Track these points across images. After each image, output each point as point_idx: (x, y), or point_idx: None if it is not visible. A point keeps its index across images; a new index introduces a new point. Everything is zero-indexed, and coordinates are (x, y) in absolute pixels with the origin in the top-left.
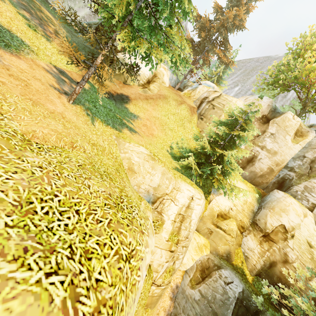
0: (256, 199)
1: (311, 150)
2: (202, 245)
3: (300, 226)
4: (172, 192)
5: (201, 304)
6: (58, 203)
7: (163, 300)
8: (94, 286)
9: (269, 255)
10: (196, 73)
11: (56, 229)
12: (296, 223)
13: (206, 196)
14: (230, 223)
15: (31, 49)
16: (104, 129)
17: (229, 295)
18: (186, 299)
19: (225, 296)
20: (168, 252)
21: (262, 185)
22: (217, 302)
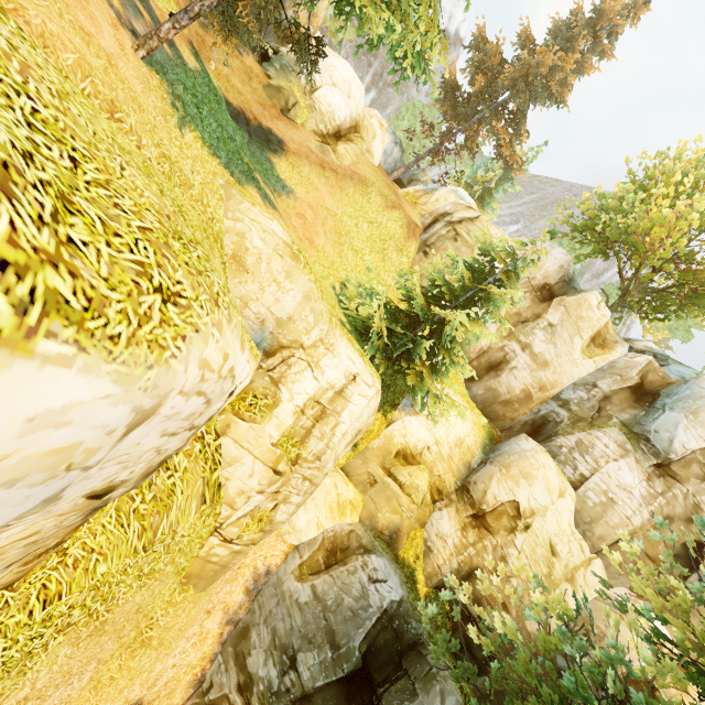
0: (483, 444)
1: (610, 377)
2: (347, 502)
3: (547, 513)
4: (315, 347)
5: (307, 612)
6: (31, 110)
7: (229, 591)
8: (59, 236)
9: (473, 554)
10: (443, 159)
11: (5, 118)
12: (541, 504)
13: (386, 409)
14: (417, 474)
15: None
16: (204, 155)
17: (371, 601)
18: (280, 600)
19: (363, 603)
20: (268, 471)
21: (503, 422)
22: (342, 612)
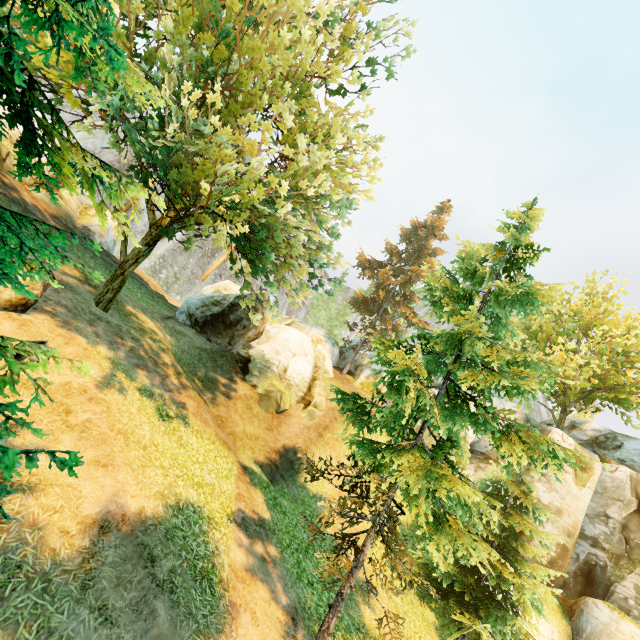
0: (565, 628)
1: (613, 504)
2: None
3: None
4: None
5: None
6: None
7: None
8: None
9: None
10: None
11: None
12: None
13: None
14: None
15: (206, 515)
16: None
17: None
18: None
19: None
20: None
21: (557, 581)
22: None
